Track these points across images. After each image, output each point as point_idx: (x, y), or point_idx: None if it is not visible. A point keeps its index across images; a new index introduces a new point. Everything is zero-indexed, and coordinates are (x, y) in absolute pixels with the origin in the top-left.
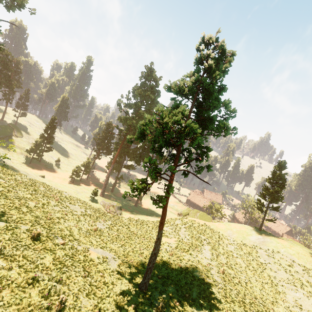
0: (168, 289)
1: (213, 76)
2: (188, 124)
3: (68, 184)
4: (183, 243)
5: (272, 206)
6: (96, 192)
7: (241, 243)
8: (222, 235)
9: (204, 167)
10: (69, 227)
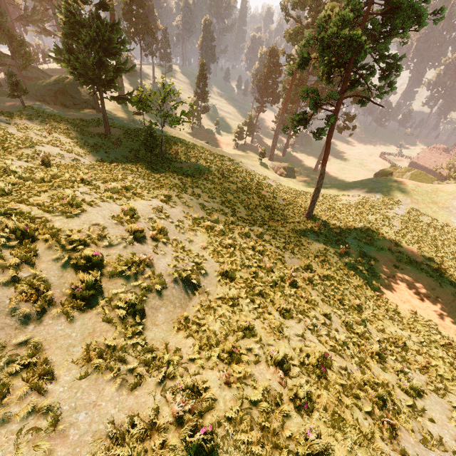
0: (332, 221)
1: None
2: (344, 34)
3: (232, 149)
4: (368, 201)
5: None
6: (263, 153)
7: None
8: (441, 198)
9: (384, 86)
10: (242, 176)
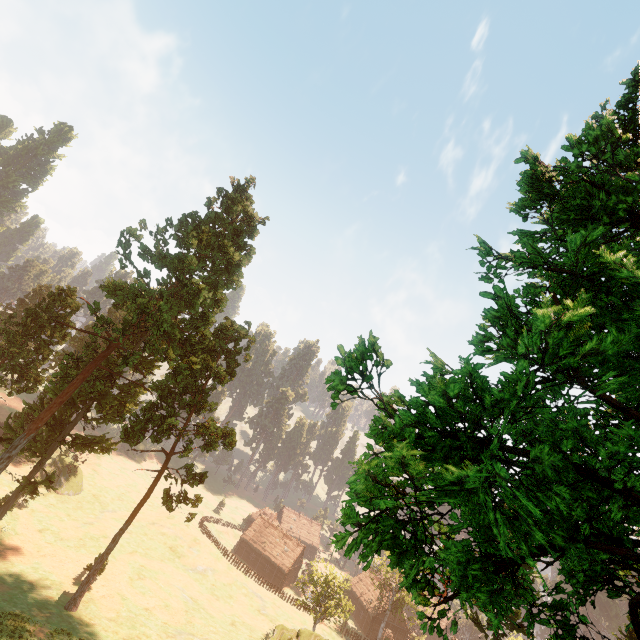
0: None
1: None
2: None
3: None
4: None
5: None
6: None
7: None
8: None
9: None
10: None
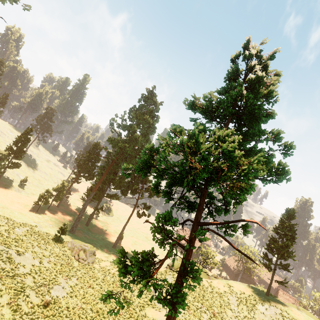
0: None
1: (263, 94)
2: (260, 159)
3: (29, 213)
4: None
5: (280, 263)
6: (64, 229)
7: (249, 317)
8: (223, 301)
9: (239, 227)
10: None
